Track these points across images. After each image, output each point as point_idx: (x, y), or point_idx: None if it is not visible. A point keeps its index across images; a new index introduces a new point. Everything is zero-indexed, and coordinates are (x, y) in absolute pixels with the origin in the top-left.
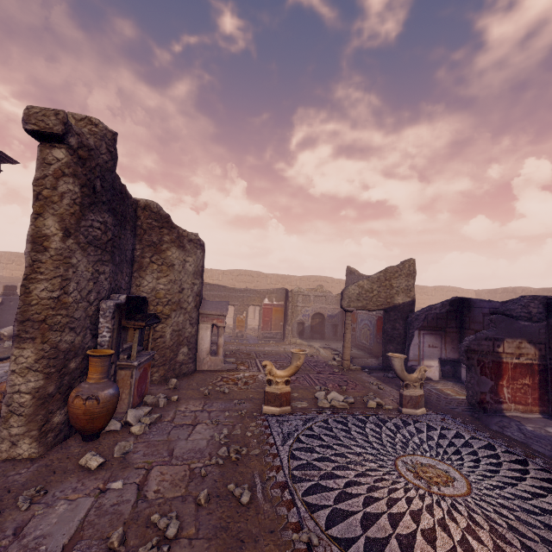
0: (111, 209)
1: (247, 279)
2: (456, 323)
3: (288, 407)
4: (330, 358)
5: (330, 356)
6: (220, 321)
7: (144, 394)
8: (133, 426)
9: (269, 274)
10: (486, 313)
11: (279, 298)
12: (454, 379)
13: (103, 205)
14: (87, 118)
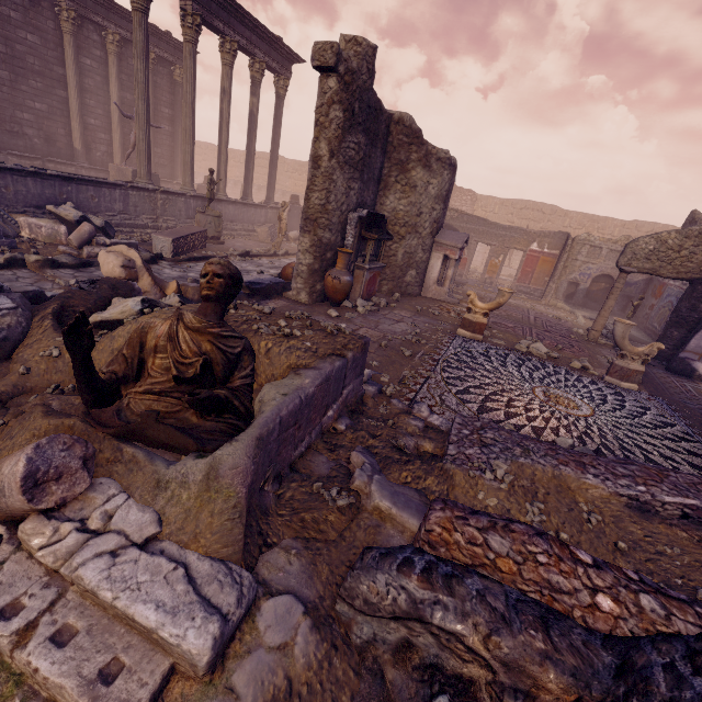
0: (365, 129)
1: (533, 216)
2: None
3: (480, 336)
4: (584, 328)
5: (587, 327)
6: (453, 253)
7: (372, 295)
8: (359, 307)
9: (571, 212)
10: None
11: (553, 246)
12: None
13: (358, 127)
14: (354, 38)
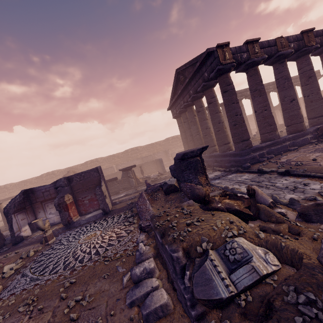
0: None
1: None
2: (29, 202)
3: (1, 286)
4: None
5: None
6: None
7: None
8: None
9: None
10: (44, 191)
11: None
12: (35, 230)
13: None
14: None
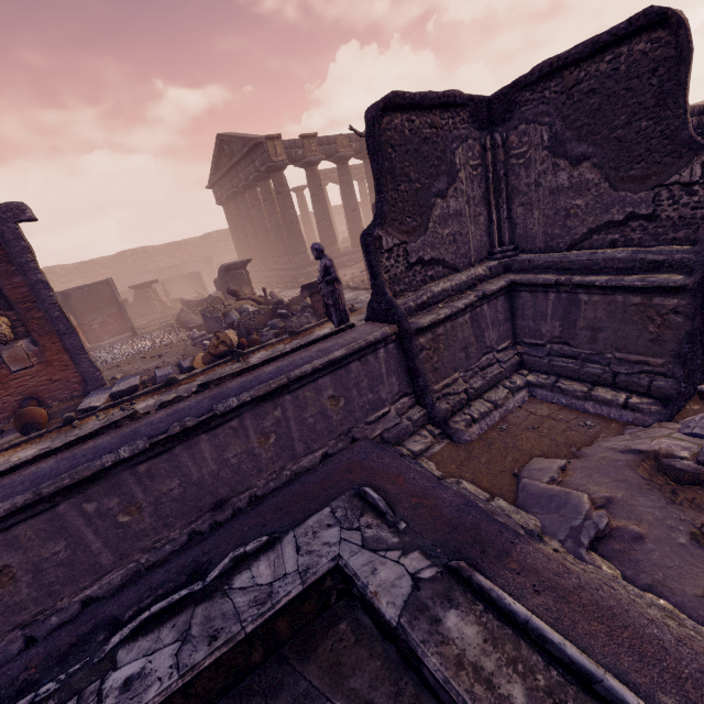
0: None
1: None
2: None
3: None
4: None
5: None
6: None
7: None
8: None
9: None
10: None
11: None
12: None
13: None
14: None
